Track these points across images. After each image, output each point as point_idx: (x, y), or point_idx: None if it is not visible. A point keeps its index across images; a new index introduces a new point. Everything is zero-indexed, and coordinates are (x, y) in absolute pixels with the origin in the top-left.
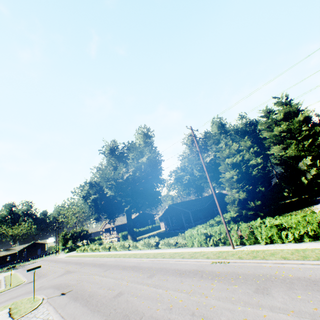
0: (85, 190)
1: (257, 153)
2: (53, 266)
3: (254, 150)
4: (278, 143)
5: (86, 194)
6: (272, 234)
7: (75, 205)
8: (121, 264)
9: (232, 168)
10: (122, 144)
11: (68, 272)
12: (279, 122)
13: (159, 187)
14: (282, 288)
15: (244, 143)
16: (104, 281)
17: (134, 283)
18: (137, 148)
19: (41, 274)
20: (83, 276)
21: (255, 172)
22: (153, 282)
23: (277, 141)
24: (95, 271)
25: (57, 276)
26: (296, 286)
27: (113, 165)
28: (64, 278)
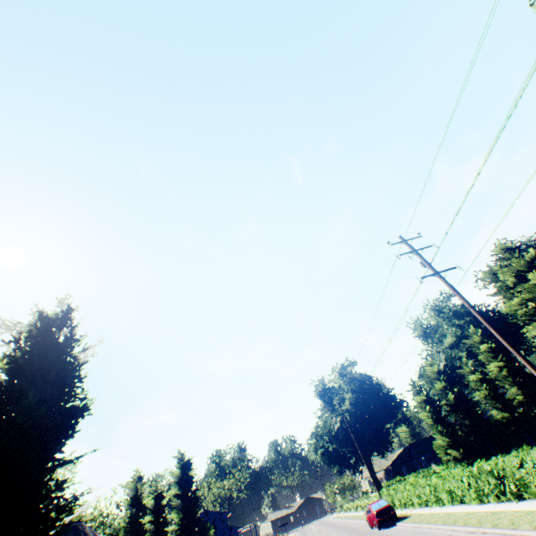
0: (313, 443)
1: (496, 349)
2: (316, 527)
3: (487, 346)
4: (531, 319)
5: (315, 448)
6: (397, 500)
7: (312, 458)
8: (343, 524)
9: (429, 404)
10: (329, 381)
11: (317, 531)
12: (511, 290)
13: (383, 425)
14: (352, 534)
15: (469, 339)
16: (321, 535)
17: (328, 535)
18: (339, 389)
19: (305, 533)
20: (318, 533)
21: (485, 390)
22: (333, 534)
23: (527, 316)
24: (327, 530)
25: (309, 534)
26: (355, 533)
27: (328, 408)
28: (311, 535)
